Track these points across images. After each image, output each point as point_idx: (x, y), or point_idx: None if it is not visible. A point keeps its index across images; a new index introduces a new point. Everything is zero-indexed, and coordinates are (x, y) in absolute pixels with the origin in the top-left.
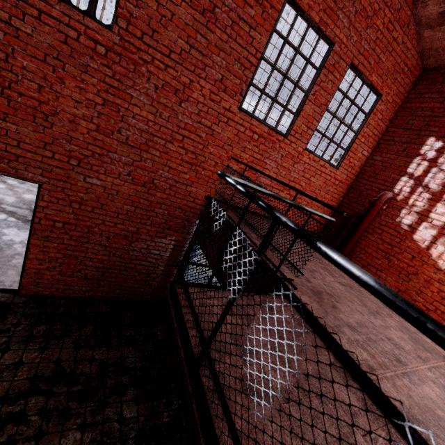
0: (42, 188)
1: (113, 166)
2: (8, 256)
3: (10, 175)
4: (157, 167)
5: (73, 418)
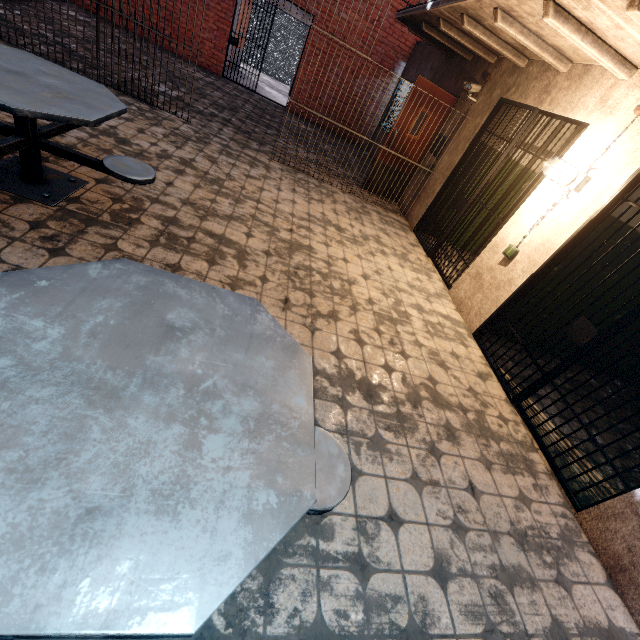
0: (315, 19)
1: (357, 3)
2: (273, 96)
3: (302, 7)
4: (384, 6)
5: (327, 144)
